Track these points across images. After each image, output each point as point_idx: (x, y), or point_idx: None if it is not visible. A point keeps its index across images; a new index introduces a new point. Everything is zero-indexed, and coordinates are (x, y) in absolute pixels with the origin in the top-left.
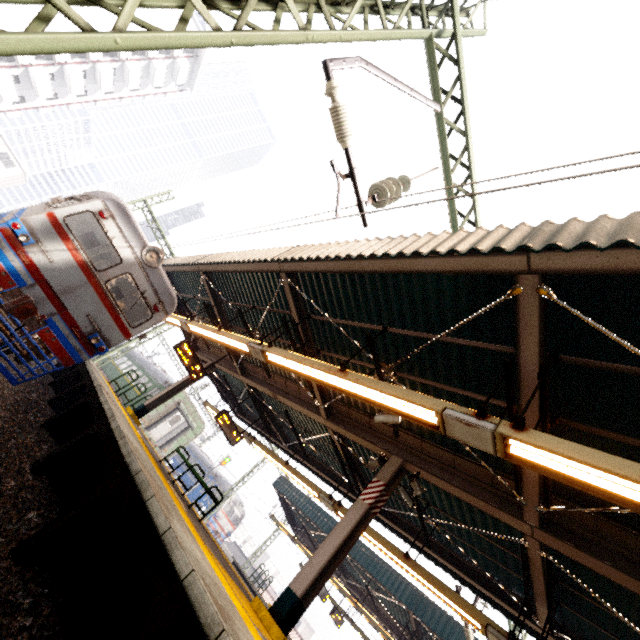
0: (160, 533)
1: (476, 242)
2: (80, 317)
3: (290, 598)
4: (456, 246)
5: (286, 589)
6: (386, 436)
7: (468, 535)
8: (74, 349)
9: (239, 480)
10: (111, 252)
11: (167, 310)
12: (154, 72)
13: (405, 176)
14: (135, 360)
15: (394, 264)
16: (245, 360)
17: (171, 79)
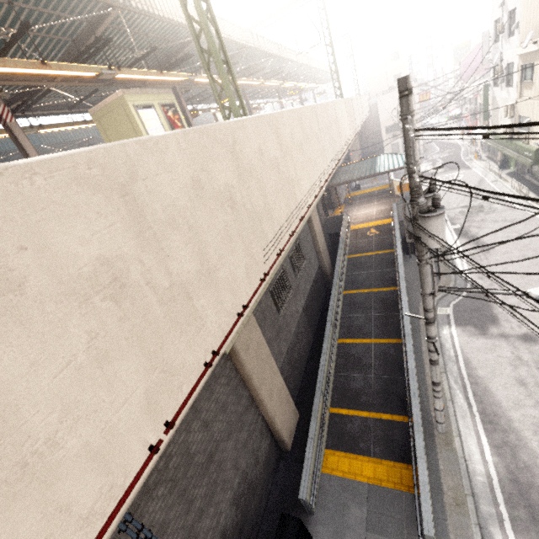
0: None
1: None
2: None
3: None
4: None
5: None
6: None
7: None
8: None
9: None
10: None
11: None
12: None
13: None
14: None
15: None
16: None
17: None
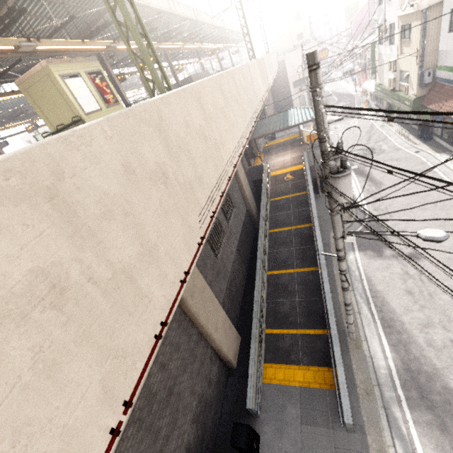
0: None
1: None
2: None
3: None
4: None
5: None
6: None
7: None
8: None
9: None
10: None
11: None
12: None
13: None
14: None
15: None
16: None
17: None
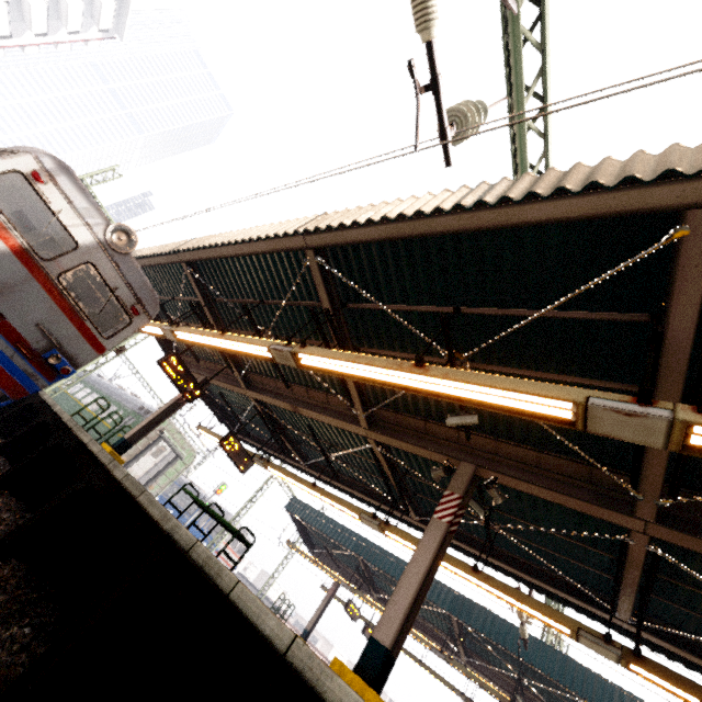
0: (280, 650)
1: (616, 173)
2: (26, 328)
3: (378, 651)
4: (596, 178)
5: (370, 640)
6: (447, 441)
7: (537, 536)
8: (24, 374)
9: (242, 508)
10: (53, 240)
11: (149, 312)
12: (66, 9)
13: (481, 102)
14: (95, 386)
15: (488, 217)
16: (249, 371)
17: (91, 21)
